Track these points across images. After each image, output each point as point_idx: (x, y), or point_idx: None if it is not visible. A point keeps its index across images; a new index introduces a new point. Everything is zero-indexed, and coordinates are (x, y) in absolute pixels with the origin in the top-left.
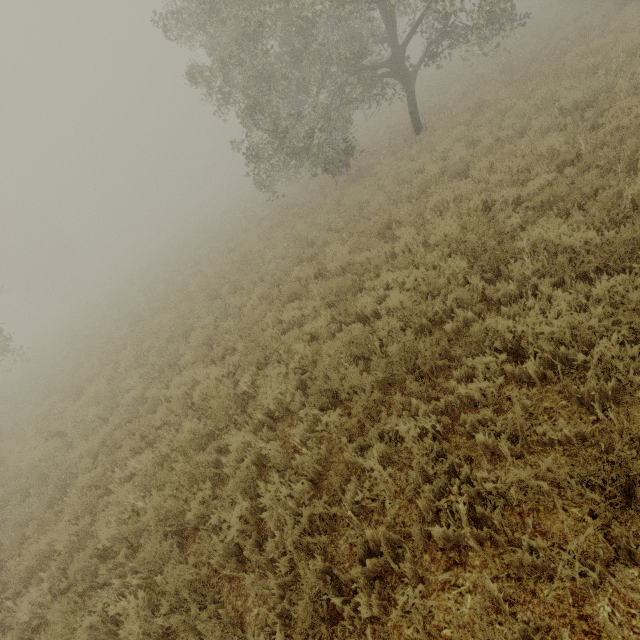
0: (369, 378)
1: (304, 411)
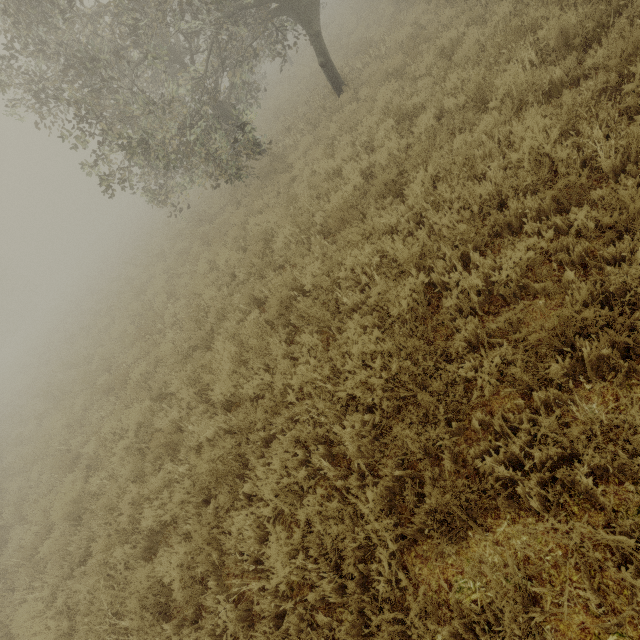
0: None
1: None
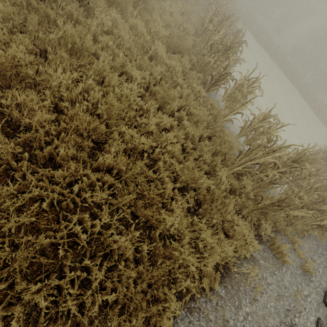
0: None
1: None
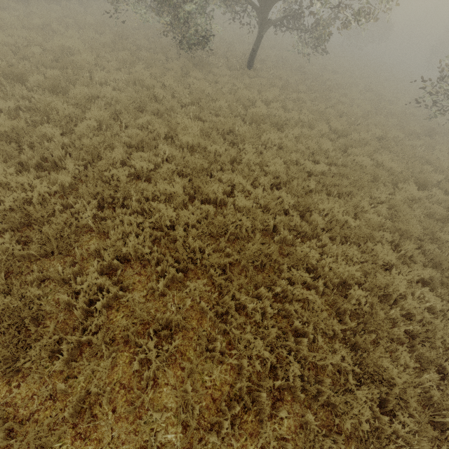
0: (227, 259)
1: (161, 267)
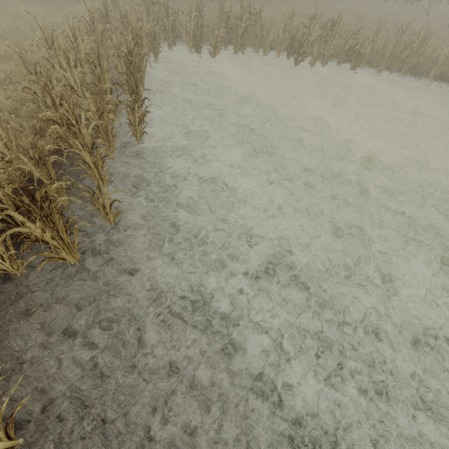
0: None
1: None
